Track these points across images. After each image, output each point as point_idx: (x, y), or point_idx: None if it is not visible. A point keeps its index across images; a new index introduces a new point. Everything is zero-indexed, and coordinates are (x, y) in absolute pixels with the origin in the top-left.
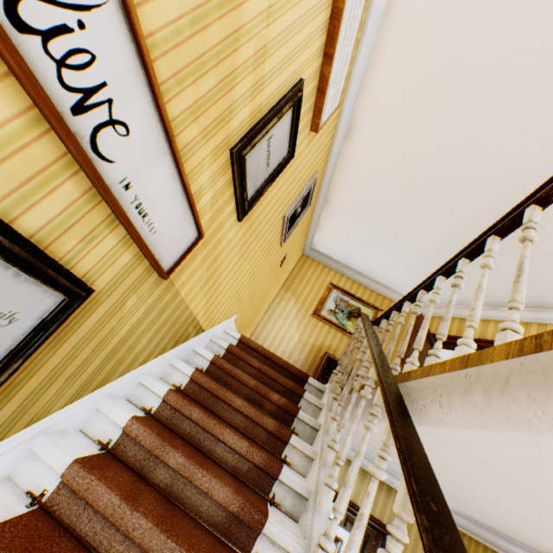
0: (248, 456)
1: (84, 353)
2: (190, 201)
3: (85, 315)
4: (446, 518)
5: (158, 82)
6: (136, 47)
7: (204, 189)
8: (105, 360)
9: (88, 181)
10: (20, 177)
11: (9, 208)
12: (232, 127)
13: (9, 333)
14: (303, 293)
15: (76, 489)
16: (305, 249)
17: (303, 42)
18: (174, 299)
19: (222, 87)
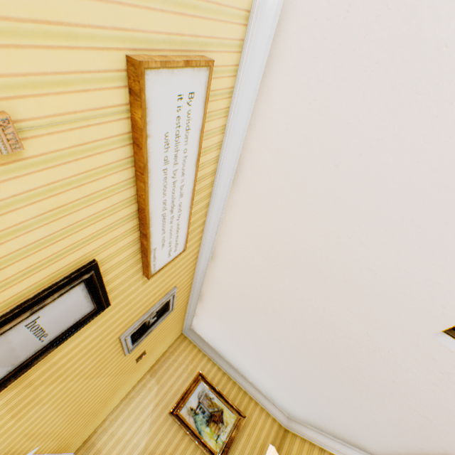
0: None
1: None
2: None
3: None
4: None
5: None
6: None
7: None
8: None
9: None
10: None
11: None
12: None
13: None
14: (169, 381)
15: None
16: (184, 329)
17: (85, 238)
18: None
19: None
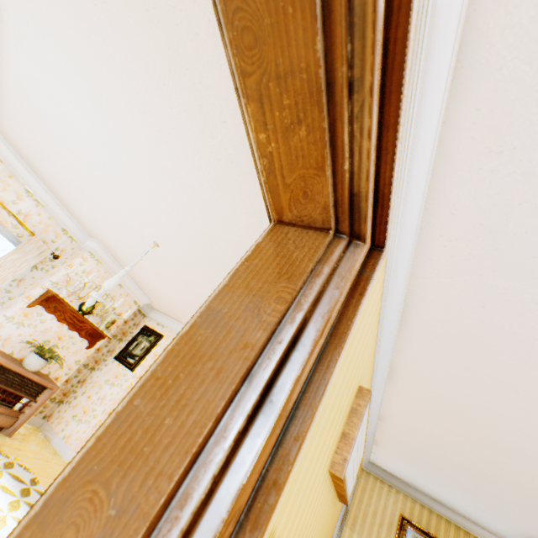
0: None
1: None
2: None
3: None
4: None
5: None
6: None
7: None
8: None
9: None
10: None
11: None
12: None
13: None
14: (372, 532)
15: None
16: (363, 465)
17: None
18: None
19: None
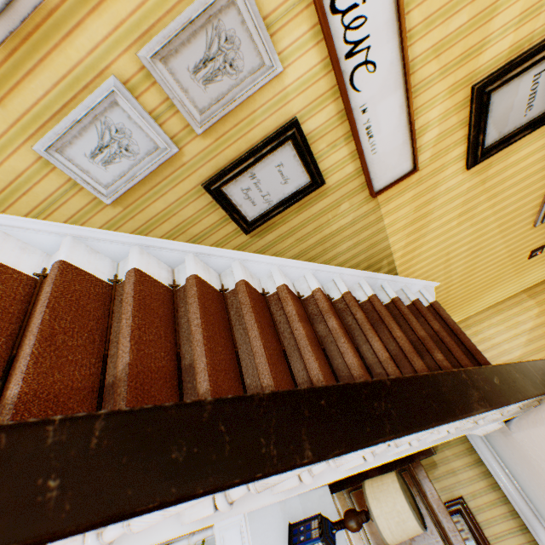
0: (383, 364)
1: (308, 228)
2: (411, 132)
3: (316, 201)
4: (502, 392)
5: (408, 29)
6: (395, 5)
7: (430, 125)
8: (317, 243)
9: (342, 105)
10: (311, 99)
11: (302, 116)
12: (480, 62)
13: (282, 190)
14: None
15: (280, 297)
16: None
17: None
18: (376, 223)
19: (475, 22)
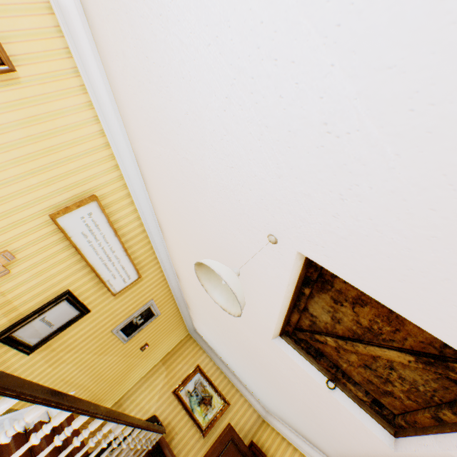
0: None
1: None
2: None
3: None
4: None
5: None
6: None
7: None
8: None
9: None
10: None
11: None
12: None
13: None
14: (175, 369)
15: None
16: (189, 330)
17: (59, 281)
18: None
19: None
